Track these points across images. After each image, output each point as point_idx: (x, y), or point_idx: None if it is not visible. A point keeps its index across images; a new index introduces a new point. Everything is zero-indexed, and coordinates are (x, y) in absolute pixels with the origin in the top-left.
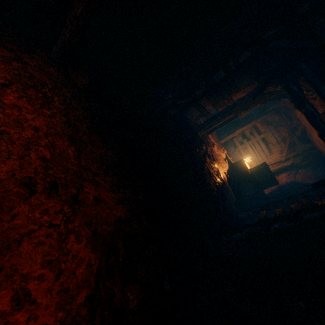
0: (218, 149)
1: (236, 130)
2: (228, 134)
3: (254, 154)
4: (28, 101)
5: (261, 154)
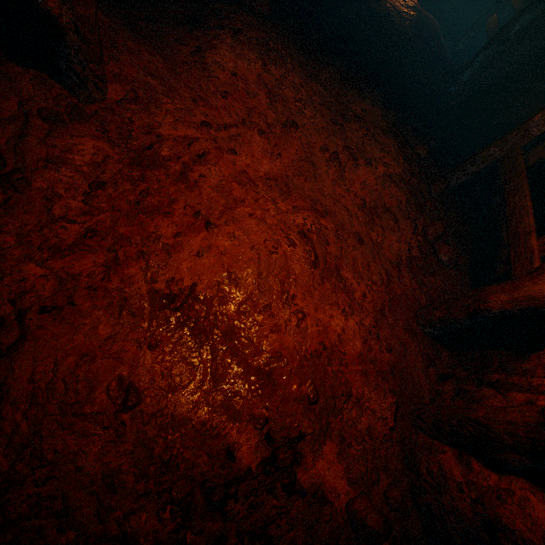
0: None
1: None
2: None
3: None
4: (279, 67)
5: None
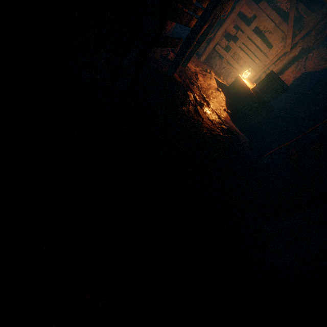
0: (203, 77)
1: (217, 33)
2: (206, 44)
3: (248, 58)
4: None
5: (258, 54)
